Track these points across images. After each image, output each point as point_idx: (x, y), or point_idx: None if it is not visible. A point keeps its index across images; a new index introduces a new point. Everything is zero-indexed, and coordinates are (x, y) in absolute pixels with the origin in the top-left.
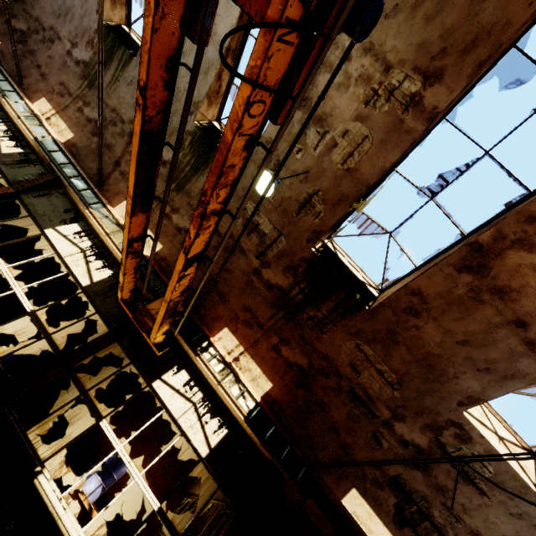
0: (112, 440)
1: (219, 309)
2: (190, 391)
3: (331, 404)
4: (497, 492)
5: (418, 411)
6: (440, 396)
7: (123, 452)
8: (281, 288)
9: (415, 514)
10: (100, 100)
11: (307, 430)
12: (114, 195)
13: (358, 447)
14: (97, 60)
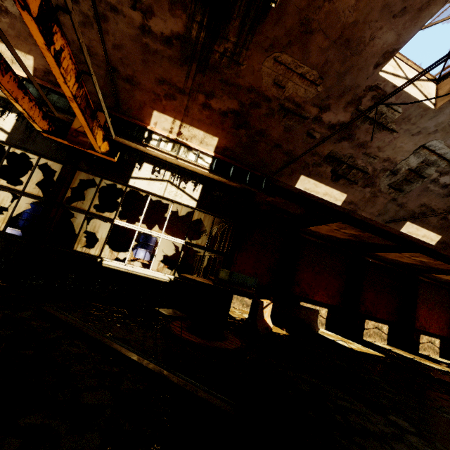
0: (130, 227)
1: (137, 96)
2: (159, 175)
3: (269, 128)
4: (403, 126)
5: (340, 95)
6: (358, 69)
7: (143, 229)
8: (179, 36)
9: (345, 169)
10: None
11: (258, 156)
12: None
13: (298, 148)
14: None
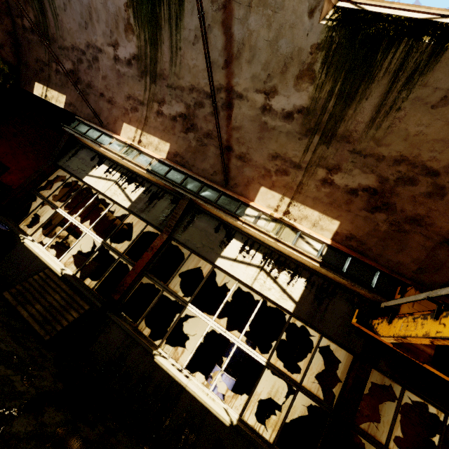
0: None
1: None
2: None
3: None
4: None
5: None
6: None
7: None
8: None
9: None
10: (171, 89)
11: None
12: (245, 187)
13: None
14: (145, 43)
